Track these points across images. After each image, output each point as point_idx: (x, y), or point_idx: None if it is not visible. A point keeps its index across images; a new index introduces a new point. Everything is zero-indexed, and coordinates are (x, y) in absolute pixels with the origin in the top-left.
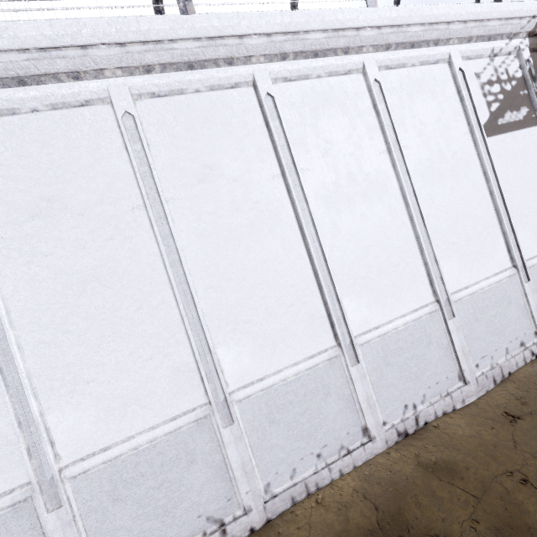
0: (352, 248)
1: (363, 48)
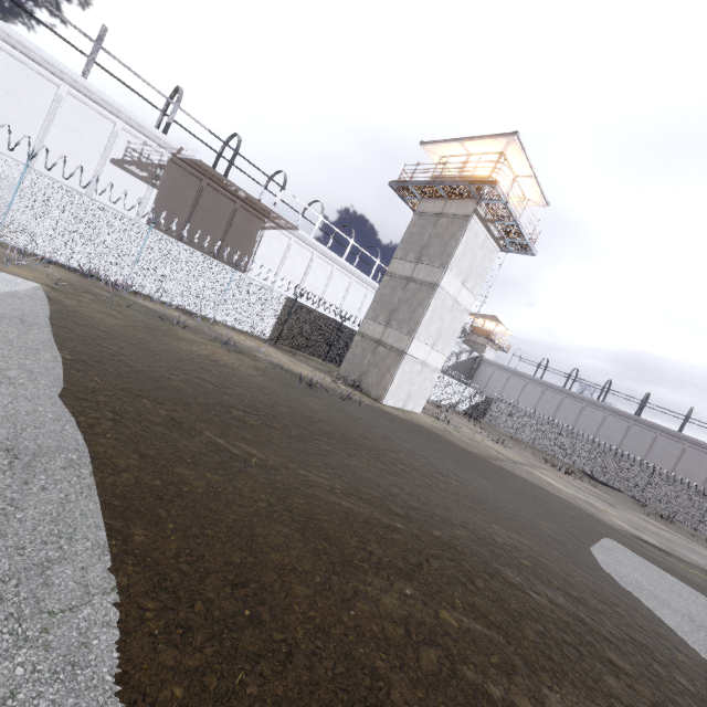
0: None
1: (65, 81)
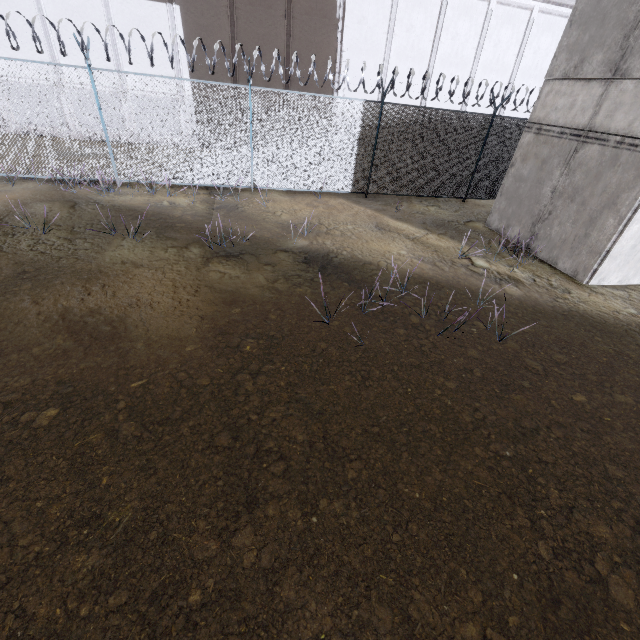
0: None
1: None
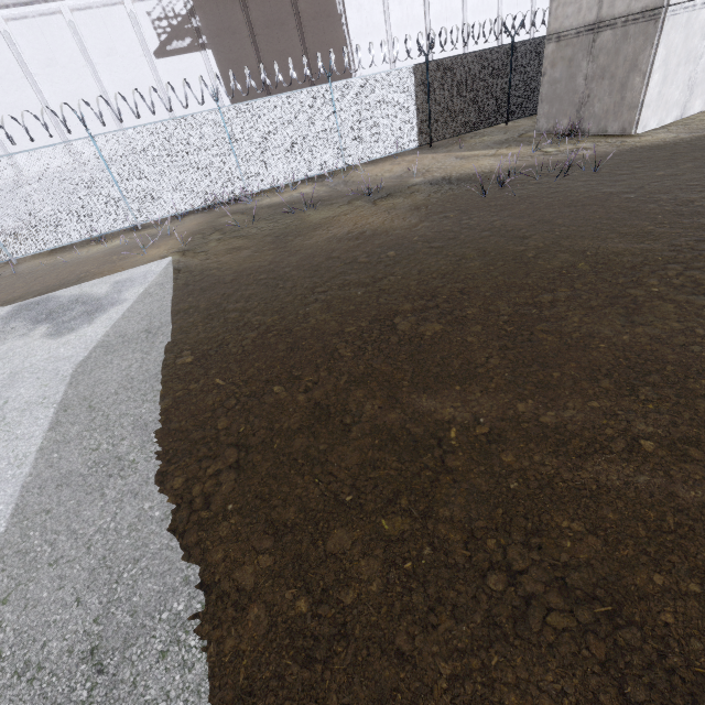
0: (75, 119)
1: None
